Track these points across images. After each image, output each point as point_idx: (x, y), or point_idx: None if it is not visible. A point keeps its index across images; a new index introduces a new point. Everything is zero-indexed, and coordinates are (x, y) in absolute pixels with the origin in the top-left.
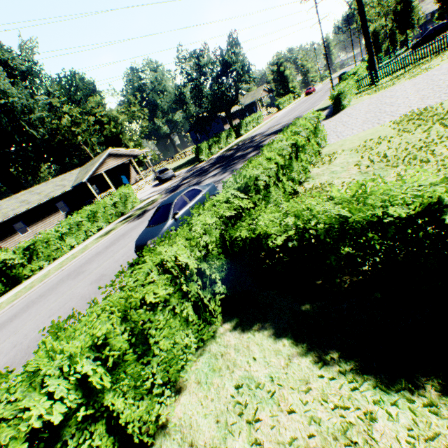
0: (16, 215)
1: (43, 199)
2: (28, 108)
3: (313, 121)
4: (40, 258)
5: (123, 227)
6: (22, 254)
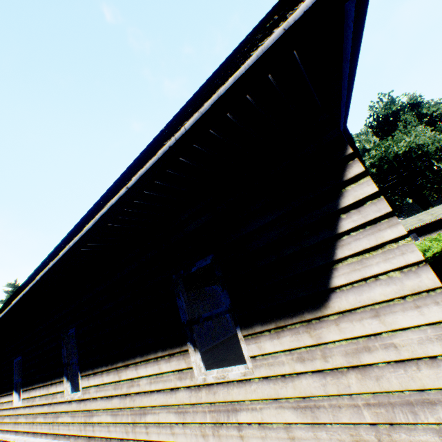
0: (412, 229)
1: (431, 219)
2: (438, 148)
3: None
4: None
5: None
6: None
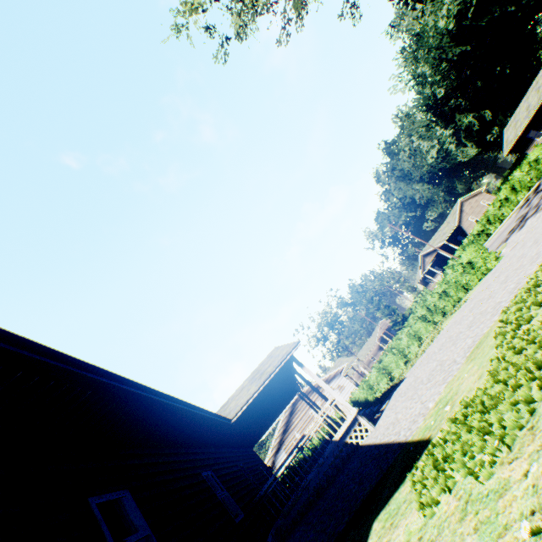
0: (524, 129)
1: (534, 109)
2: None
3: (456, 269)
4: (494, 222)
5: (512, 217)
6: (482, 224)
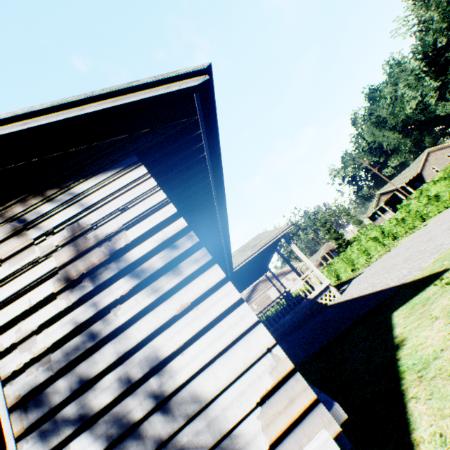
0: None
1: None
2: None
3: (421, 200)
4: None
5: None
6: (445, 172)
